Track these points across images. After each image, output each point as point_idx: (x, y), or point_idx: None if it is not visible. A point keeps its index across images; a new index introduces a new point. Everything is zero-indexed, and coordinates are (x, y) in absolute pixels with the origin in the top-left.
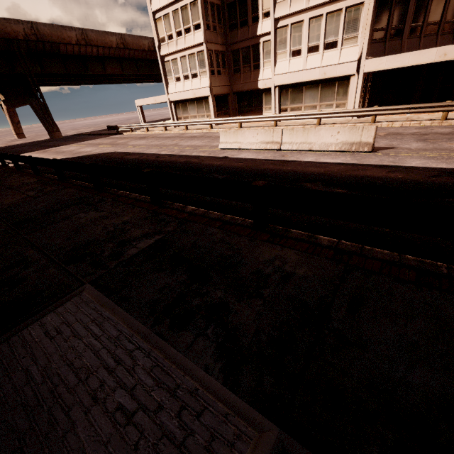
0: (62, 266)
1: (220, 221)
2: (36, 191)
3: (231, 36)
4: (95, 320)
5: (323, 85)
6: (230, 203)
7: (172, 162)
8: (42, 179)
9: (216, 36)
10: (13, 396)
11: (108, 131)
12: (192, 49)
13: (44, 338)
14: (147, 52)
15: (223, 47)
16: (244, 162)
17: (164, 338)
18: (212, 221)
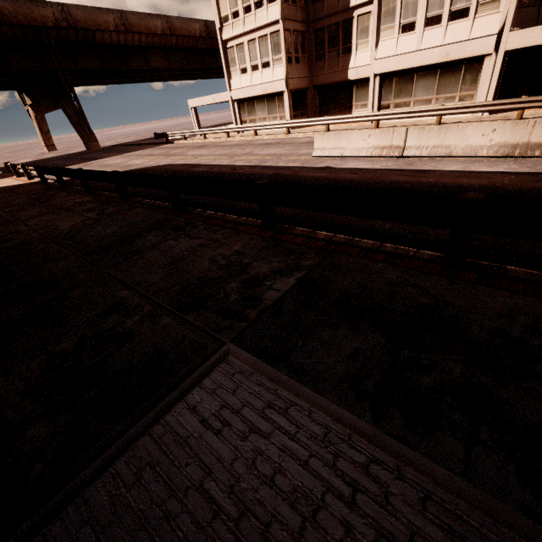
0: (178, 314)
1: (381, 253)
2: (97, 213)
3: (314, 10)
4: (272, 404)
5: (443, 71)
6: (374, 228)
7: (256, 174)
8: (98, 197)
9: (295, 11)
10: (201, 539)
11: (155, 140)
12: (264, 29)
13: (204, 431)
14: (198, 39)
15: (303, 26)
16: (359, 173)
17: (408, 444)
18: (368, 253)
